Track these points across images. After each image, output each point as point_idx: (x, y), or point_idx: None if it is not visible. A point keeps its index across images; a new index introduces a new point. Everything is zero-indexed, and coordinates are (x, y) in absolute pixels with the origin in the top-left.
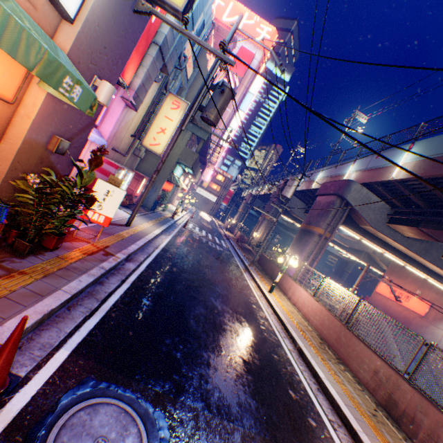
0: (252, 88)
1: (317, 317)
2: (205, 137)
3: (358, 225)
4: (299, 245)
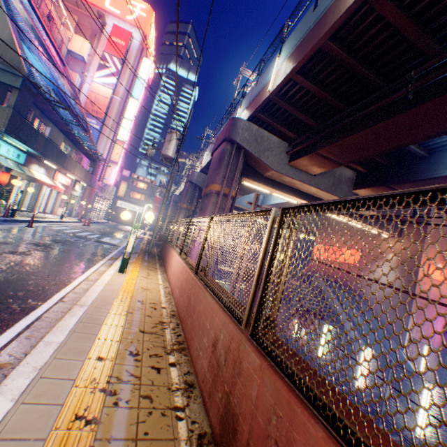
0: (142, 72)
1: (179, 283)
2: (17, 83)
3: (263, 176)
4: (201, 214)
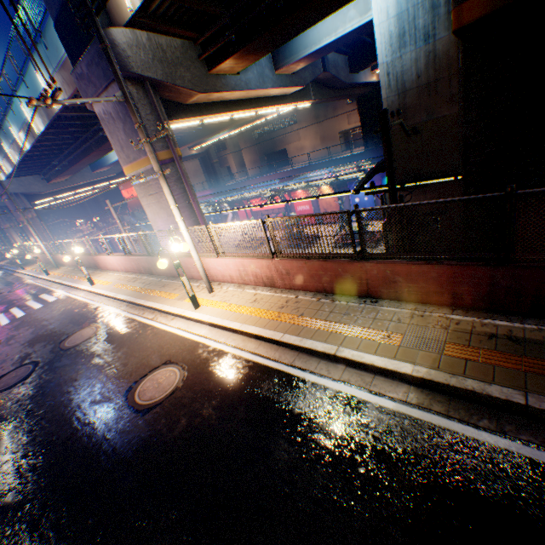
0: None
1: (44, 260)
2: None
3: (43, 195)
4: (30, 233)
